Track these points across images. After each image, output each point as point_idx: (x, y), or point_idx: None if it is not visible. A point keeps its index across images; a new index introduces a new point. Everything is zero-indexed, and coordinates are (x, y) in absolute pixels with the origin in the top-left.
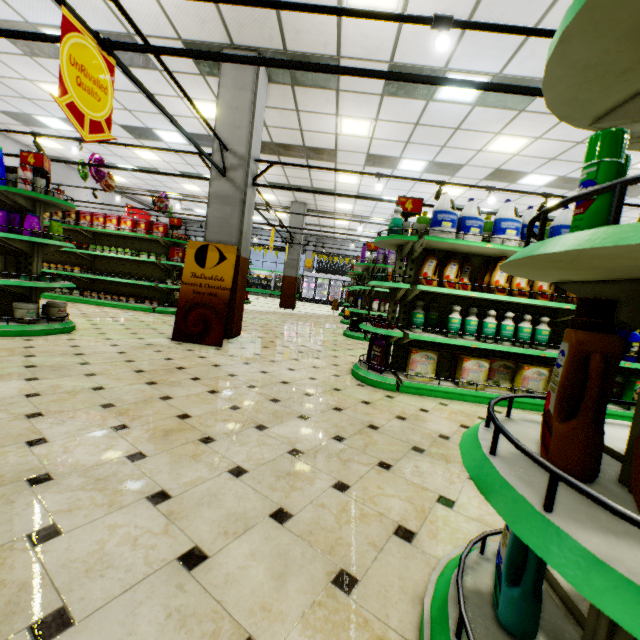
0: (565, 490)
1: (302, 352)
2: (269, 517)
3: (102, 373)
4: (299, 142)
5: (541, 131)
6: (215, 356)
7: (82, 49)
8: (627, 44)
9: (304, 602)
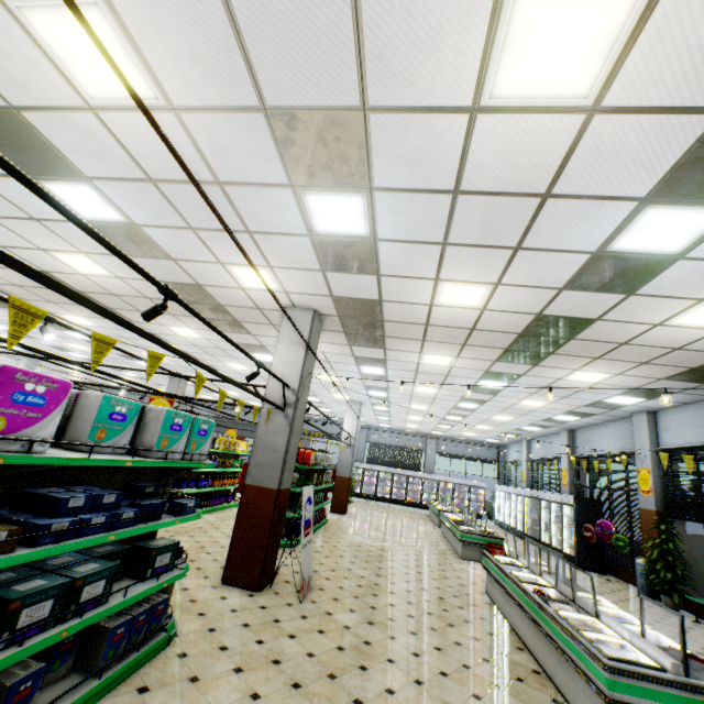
0: None
1: None
2: None
3: None
4: None
5: None
6: None
7: None
8: None
9: None
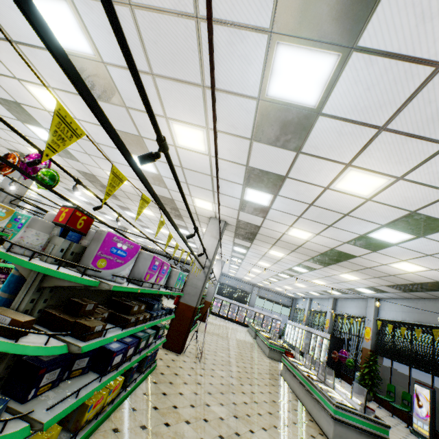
0: None
1: None
2: None
3: None
4: None
5: (87, 206)
6: None
7: None
8: None
9: None
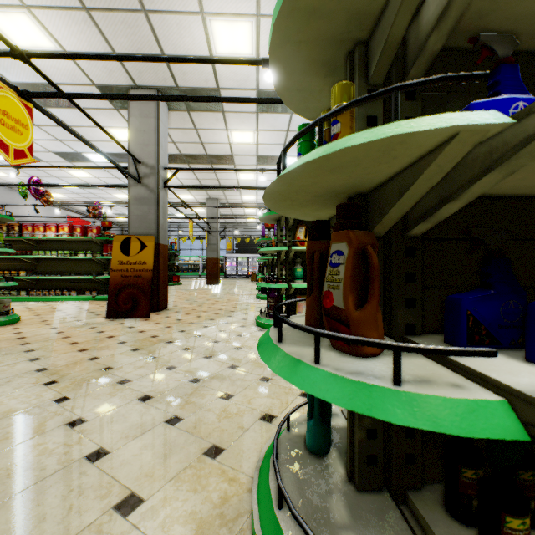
0: (304, 335)
1: (218, 314)
2: (164, 422)
3: (40, 348)
4: (202, 152)
5: None
6: (142, 325)
7: (4, 99)
8: (309, 77)
9: (179, 467)
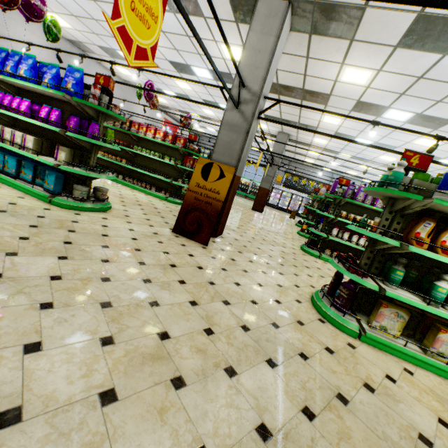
0: None
1: (268, 263)
2: None
3: (114, 260)
4: (300, 85)
5: None
6: (201, 256)
7: None
8: None
9: None
